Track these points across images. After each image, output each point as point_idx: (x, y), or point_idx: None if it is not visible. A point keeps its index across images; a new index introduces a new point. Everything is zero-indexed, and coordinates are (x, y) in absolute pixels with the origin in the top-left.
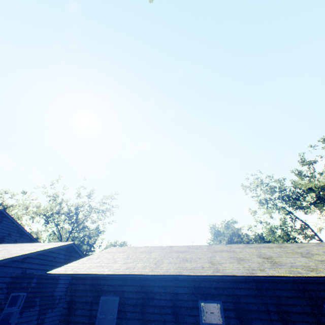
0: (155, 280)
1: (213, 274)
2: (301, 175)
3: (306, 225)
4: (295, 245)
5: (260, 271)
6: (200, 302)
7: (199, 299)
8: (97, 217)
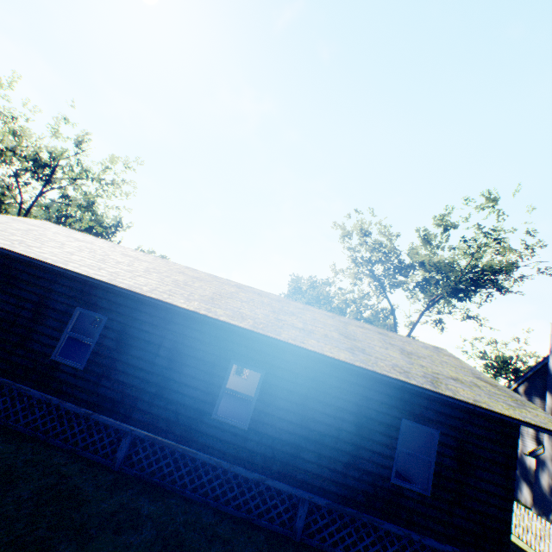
0: (29, 265)
1: (87, 275)
2: (424, 241)
3: (392, 311)
4: (303, 307)
5: (162, 295)
6: (79, 310)
7: (79, 306)
8: (95, 190)
